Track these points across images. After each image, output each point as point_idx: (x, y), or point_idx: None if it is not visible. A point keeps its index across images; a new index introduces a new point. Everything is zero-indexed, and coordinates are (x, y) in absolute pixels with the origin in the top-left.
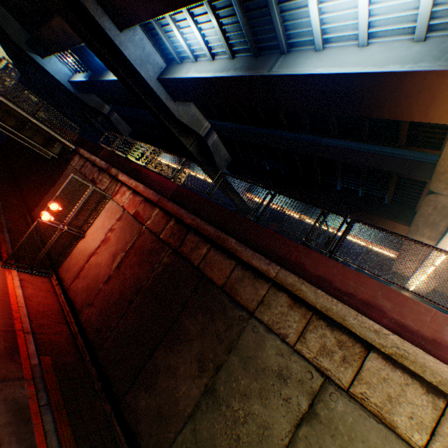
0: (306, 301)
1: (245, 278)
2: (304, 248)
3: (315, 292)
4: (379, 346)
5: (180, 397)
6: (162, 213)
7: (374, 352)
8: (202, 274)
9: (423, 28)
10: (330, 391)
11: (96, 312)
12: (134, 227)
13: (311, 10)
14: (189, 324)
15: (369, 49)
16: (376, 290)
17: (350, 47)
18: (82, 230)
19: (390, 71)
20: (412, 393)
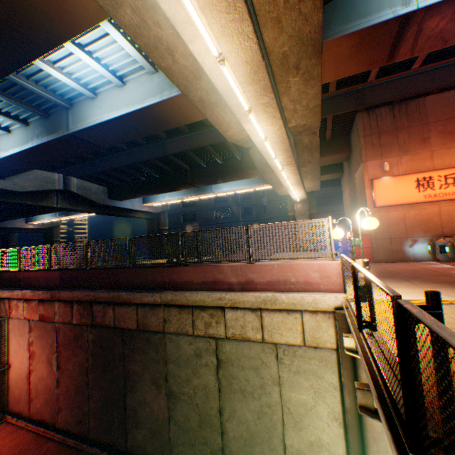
0: (184, 304)
1: (147, 312)
2: (169, 269)
3: (185, 296)
4: (225, 305)
5: (158, 413)
6: (63, 304)
7: (226, 308)
8: (122, 329)
9: (149, 66)
10: (221, 344)
11: (68, 412)
12: (49, 328)
13: (60, 78)
14: (135, 367)
15: (129, 87)
16: (214, 271)
17: (115, 88)
18: (4, 362)
19: (150, 104)
20: (248, 316)
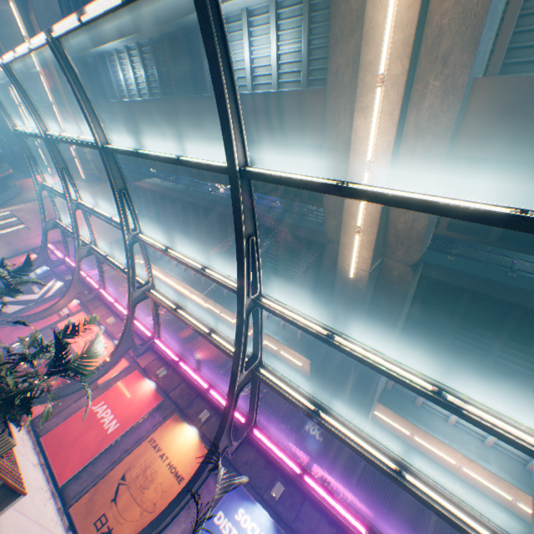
0: None
1: None
2: None
3: None
4: None
5: None
6: None
7: None
8: None
9: None
10: None
11: None
12: None
13: None
14: None
15: None
16: None
17: None
18: None
19: None
20: None
